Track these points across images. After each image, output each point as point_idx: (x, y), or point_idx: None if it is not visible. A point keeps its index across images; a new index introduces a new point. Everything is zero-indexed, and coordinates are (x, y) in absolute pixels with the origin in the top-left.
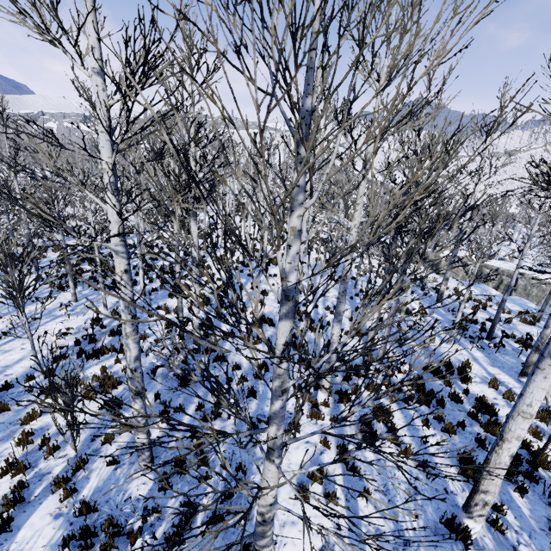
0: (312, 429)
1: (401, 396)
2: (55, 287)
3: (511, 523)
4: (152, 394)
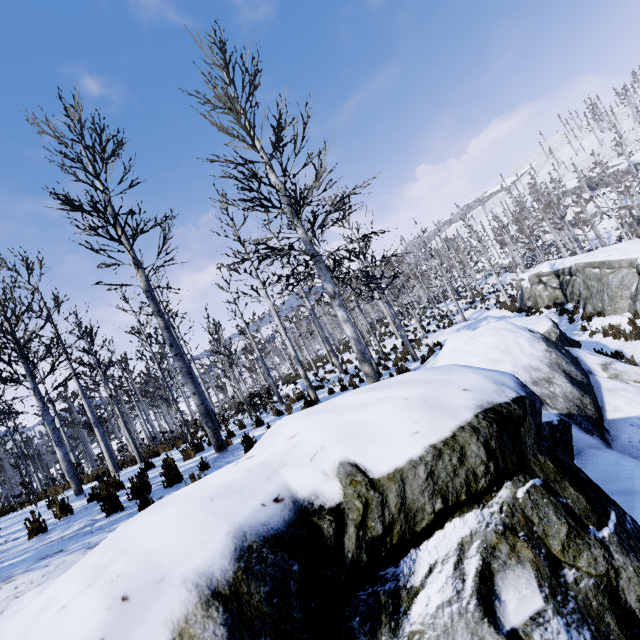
0: None
1: None
2: None
3: None
4: None
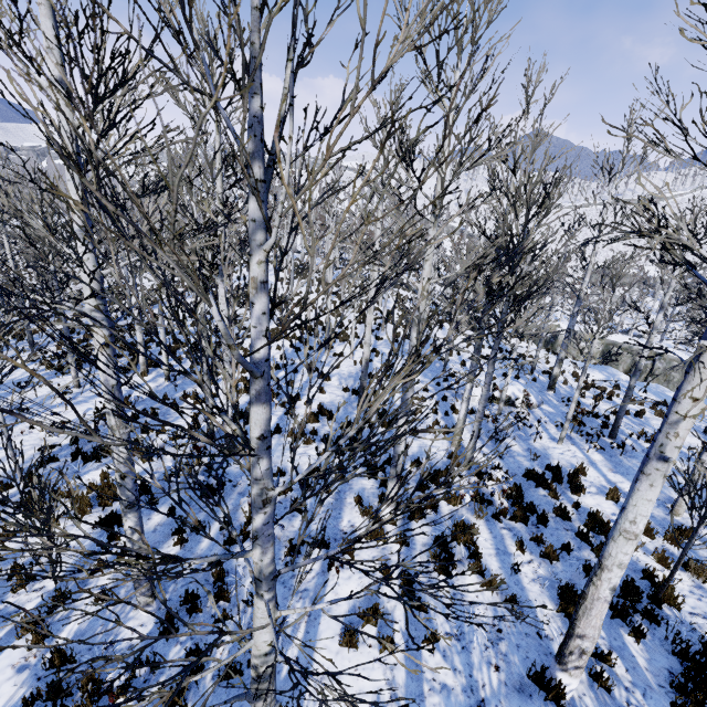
0: (370, 553)
1: (492, 511)
2: (53, 369)
3: (621, 677)
4: (166, 508)
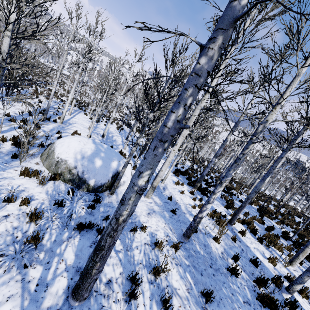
0: None
1: None
2: None
3: None
4: None
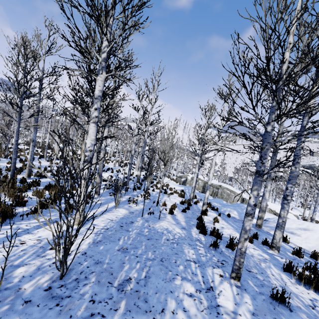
0: None
1: None
2: None
3: None
4: None
